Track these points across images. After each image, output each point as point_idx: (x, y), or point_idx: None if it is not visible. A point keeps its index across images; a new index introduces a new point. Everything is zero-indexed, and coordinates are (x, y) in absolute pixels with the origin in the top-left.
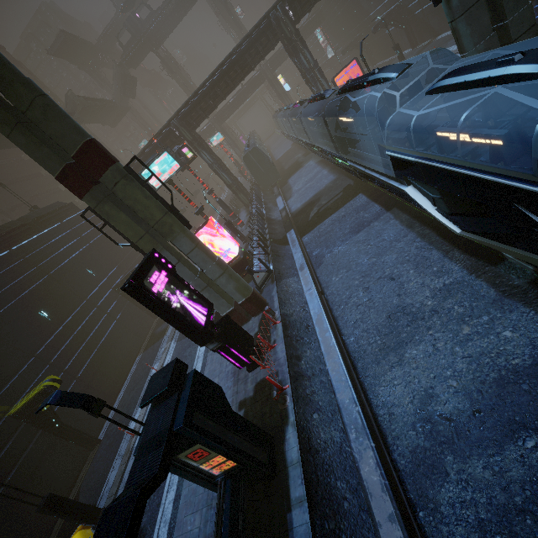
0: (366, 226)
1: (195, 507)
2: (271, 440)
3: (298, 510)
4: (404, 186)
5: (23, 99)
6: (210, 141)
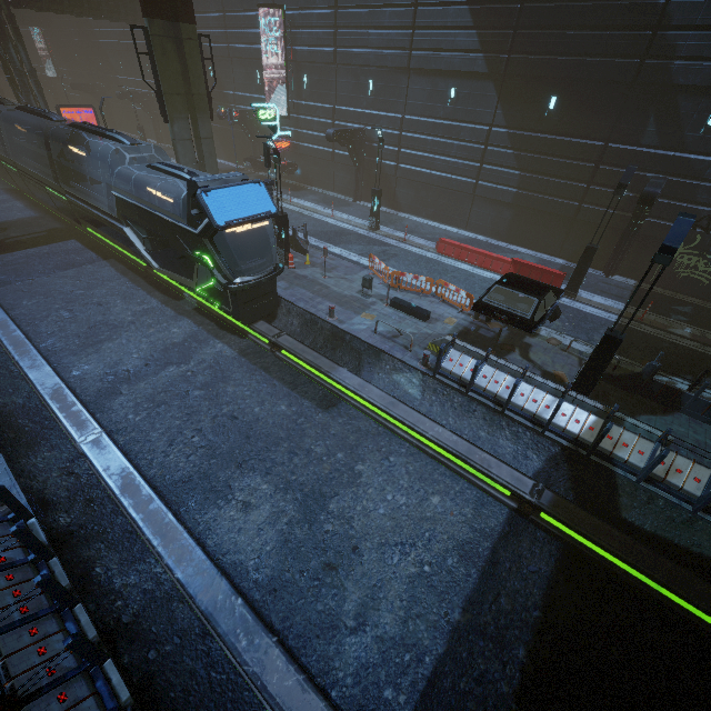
0: (78, 267)
1: None
2: None
3: None
4: (124, 226)
5: None
6: None
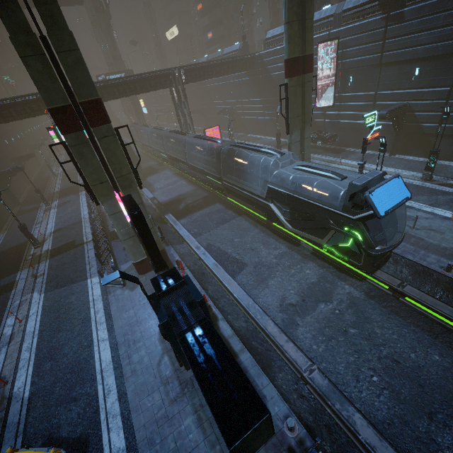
0: (228, 221)
1: (150, 391)
2: None
3: (242, 354)
4: (269, 203)
5: (64, 44)
6: None
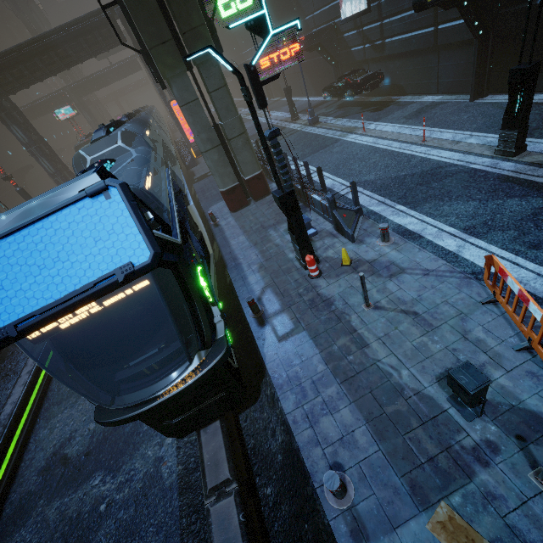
0: None
1: None
2: None
3: None
4: None
5: None
6: (55, 113)
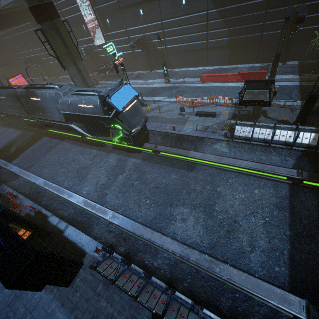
0: (54, 148)
1: (0, 290)
2: (42, 225)
3: (67, 229)
4: (70, 124)
5: None
6: None
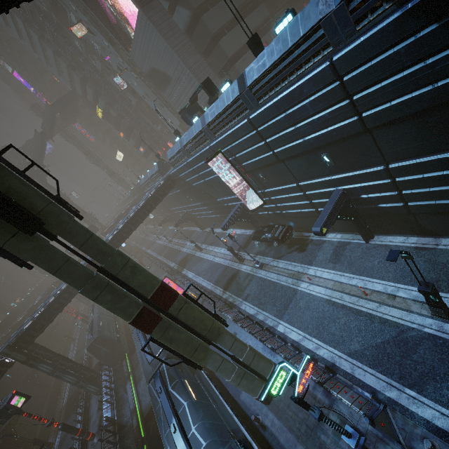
0: None
1: None
2: None
3: None
4: None
5: None
6: None
